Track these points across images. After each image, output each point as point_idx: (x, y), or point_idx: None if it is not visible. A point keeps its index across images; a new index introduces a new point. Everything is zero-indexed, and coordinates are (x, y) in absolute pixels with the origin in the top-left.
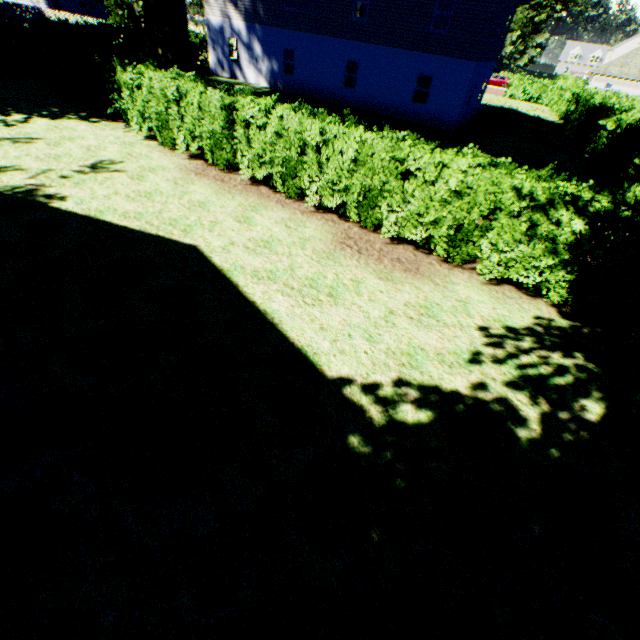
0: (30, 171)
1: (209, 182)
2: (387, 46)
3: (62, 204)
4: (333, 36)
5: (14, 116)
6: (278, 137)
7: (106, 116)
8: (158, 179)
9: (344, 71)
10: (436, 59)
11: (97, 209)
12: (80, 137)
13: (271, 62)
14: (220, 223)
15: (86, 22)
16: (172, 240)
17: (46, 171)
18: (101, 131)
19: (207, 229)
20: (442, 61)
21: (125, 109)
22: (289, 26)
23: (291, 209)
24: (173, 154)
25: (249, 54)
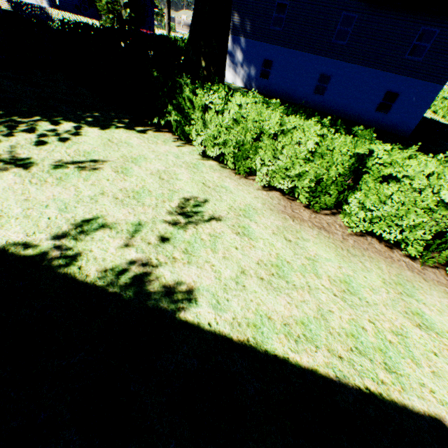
0: (119, 228)
1: (315, 232)
2: (361, 65)
3: (196, 311)
4: (311, 53)
5: (61, 124)
6: (444, 204)
7: (147, 122)
8: (263, 231)
9: (316, 81)
10: (406, 80)
11: (246, 319)
12: (140, 156)
13: (249, 68)
14: (405, 334)
15: (102, 25)
16: (398, 405)
17: (137, 226)
18: (155, 145)
19: (406, 356)
20: (411, 82)
21: (181, 124)
22: (272, 41)
23: (435, 283)
24: (243, 181)
25: (230, 60)
